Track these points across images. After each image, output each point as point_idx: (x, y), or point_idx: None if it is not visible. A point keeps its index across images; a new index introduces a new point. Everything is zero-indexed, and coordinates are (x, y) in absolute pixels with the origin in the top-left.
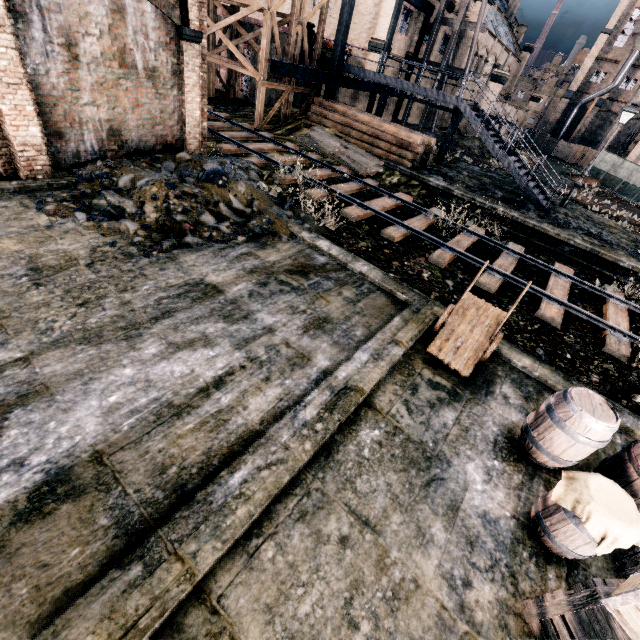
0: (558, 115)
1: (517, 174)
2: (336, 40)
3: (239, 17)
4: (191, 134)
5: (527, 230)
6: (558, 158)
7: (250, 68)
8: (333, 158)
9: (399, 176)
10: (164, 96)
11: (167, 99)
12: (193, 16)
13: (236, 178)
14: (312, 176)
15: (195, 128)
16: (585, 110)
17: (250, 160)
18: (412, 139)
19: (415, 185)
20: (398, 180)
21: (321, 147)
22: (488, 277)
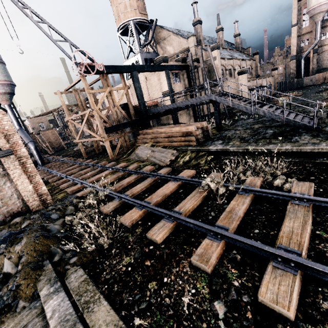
0: (294, 68)
1: (274, 115)
2: (139, 103)
3: (86, 119)
4: (30, 200)
5: (308, 154)
6: (309, 85)
7: (97, 136)
8: (147, 161)
9: (190, 154)
10: (0, 190)
11: (3, 191)
12: (2, 144)
13: (21, 236)
14: (119, 187)
15: (32, 195)
16: (308, 58)
17: (79, 194)
18: (189, 129)
19: (202, 155)
20: (189, 157)
21: (141, 157)
22: (274, 279)
